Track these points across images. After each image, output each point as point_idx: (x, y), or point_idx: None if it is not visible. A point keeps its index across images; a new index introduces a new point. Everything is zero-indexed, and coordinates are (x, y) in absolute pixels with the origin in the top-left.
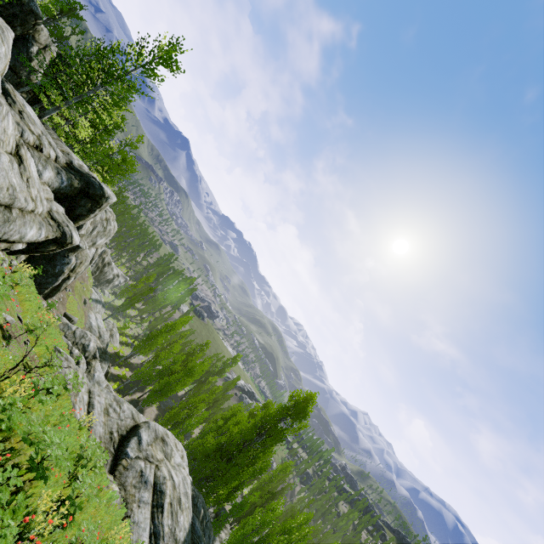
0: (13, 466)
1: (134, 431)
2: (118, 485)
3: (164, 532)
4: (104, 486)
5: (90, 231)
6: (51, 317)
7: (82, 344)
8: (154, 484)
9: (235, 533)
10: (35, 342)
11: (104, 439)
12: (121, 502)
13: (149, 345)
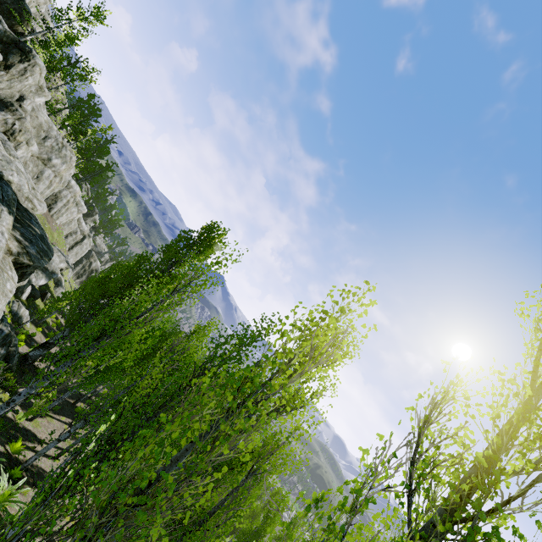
0: None
1: None
2: None
3: None
4: None
5: (43, 138)
6: None
7: None
8: None
9: None
10: None
11: None
12: None
13: None
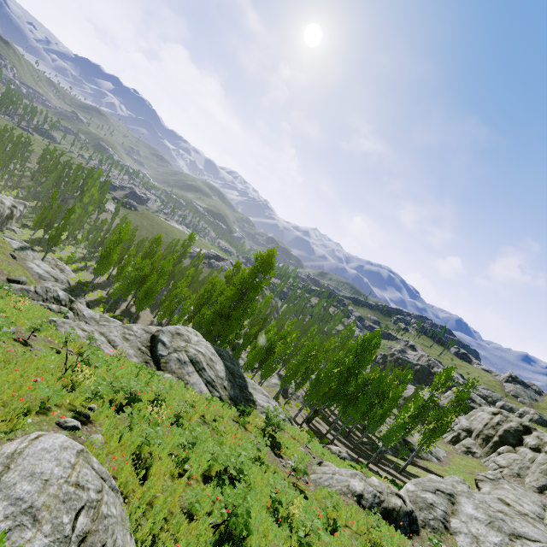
0: (120, 406)
1: (155, 340)
2: (169, 373)
3: (212, 379)
4: (161, 379)
5: None
6: (23, 301)
7: (51, 298)
8: (190, 361)
9: (251, 353)
10: (65, 342)
11: (138, 355)
12: (178, 380)
13: (107, 265)
